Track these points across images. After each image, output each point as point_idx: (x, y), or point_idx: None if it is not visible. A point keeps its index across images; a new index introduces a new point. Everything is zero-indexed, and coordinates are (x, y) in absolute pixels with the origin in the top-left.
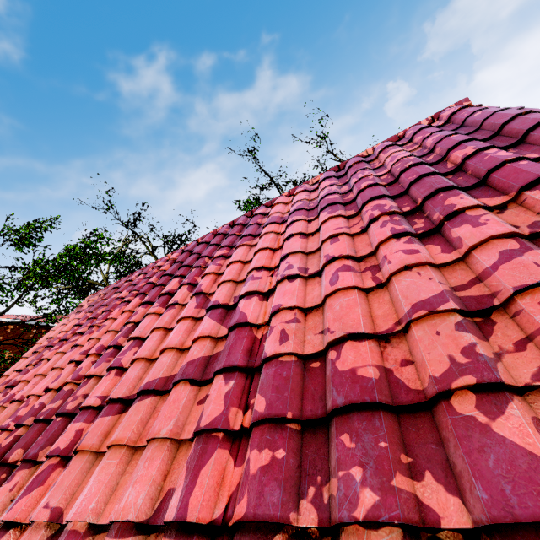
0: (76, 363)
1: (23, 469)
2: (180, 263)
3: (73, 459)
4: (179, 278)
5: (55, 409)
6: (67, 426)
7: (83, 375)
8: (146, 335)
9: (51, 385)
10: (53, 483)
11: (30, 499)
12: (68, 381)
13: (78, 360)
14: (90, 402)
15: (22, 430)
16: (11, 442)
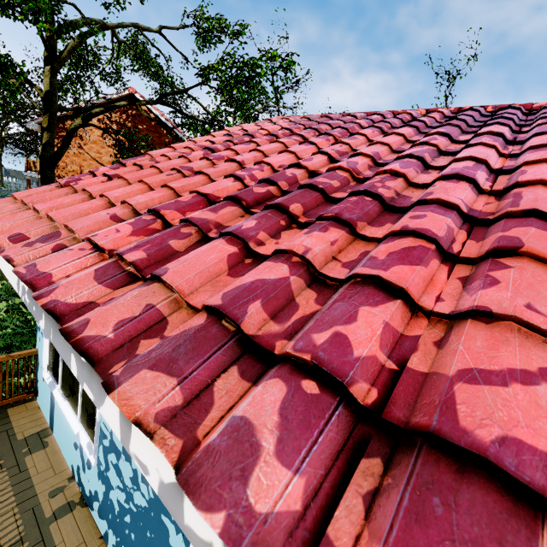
0: (328, 157)
1: (338, 228)
2: (472, 118)
3: (517, 261)
4: (507, 127)
5: (333, 188)
6: (382, 215)
7: (360, 172)
8: (495, 166)
9: (304, 162)
10: (439, 276)
11: (417, 274)
12: (344, 167)
13: (331, 155)
14: (452, 199)
15: (274, 189)
16: (264, 194)
